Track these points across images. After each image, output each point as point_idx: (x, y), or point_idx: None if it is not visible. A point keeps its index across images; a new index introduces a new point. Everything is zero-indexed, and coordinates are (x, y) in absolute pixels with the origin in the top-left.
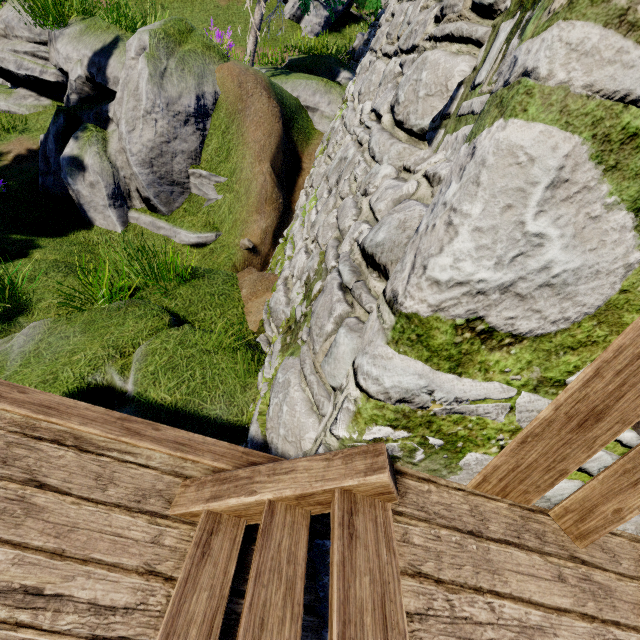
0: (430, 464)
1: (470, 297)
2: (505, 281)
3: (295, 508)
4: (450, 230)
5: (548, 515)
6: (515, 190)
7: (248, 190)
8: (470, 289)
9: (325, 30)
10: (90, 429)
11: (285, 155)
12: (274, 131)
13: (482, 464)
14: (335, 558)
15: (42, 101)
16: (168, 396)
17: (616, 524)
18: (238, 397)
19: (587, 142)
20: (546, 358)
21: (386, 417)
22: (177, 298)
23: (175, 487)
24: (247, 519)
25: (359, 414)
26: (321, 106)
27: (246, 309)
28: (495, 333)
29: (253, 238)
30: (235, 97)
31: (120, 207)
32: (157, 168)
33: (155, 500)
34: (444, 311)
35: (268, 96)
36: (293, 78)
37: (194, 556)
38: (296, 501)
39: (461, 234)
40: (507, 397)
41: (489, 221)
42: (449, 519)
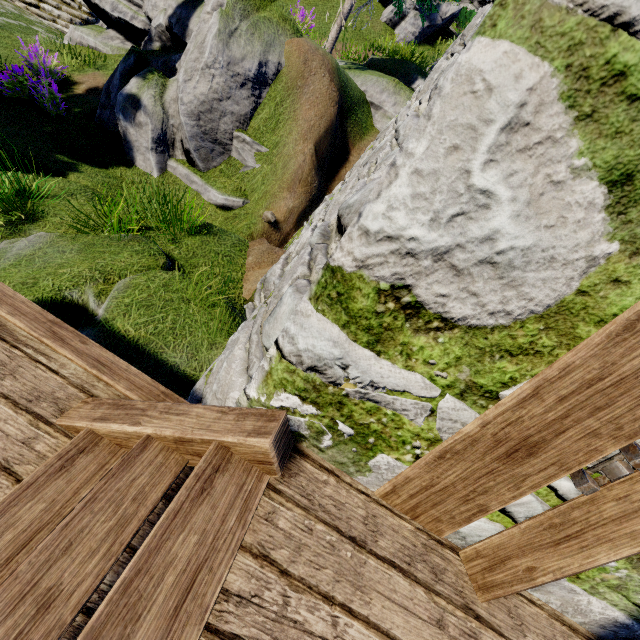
0: (337, 455)
1: (398, 257)
2: (440, 245)
3: (173, 452)
4: (392, 172)
5: (460, 555)
6: (465, 127)
7: (286, 166)
8: (400, 247)
9: (418, 41)
10: (16, 321)
11: (333, 142)
12: (327, 114)
13: (394, 471)
14: (170, 505)
15: (127, 45)
16: (133, 330)
17: (525, 584)
18: (202, 352)
19: (559, 74)
20: (479, 358)
21: (296, 384)
22: (182, 247)
23: (75, 400)
24: (128, 451)
25: (270, 374)
26: (386, 105)
27: (246, 276)
28: (423, 311)
29: (278, 213)
30: (297, 72)
31: (161, 153)
32: (203, 123)
33: (48, 405)
34: (369, 269)
35: (330, 79)
36: (366, 73)
37: (51, 466)
38: (175, 444)
39: (400, 177)
40: (429, 396)
41: (431, 163)
42: (334, 517)
